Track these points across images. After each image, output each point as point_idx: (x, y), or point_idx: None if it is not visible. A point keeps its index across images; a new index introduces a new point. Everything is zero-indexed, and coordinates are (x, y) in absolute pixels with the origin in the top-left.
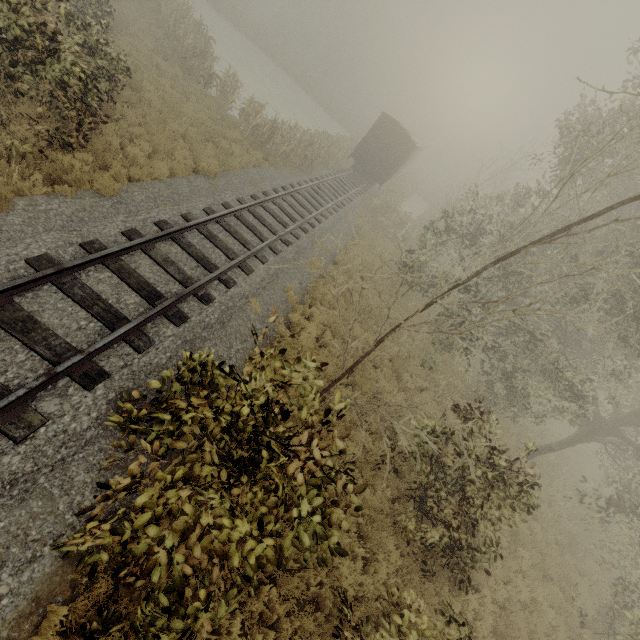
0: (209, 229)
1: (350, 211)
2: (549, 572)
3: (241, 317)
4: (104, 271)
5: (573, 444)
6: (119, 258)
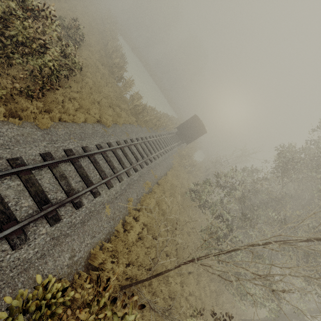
0: (95, 157)
1: (170, 155)
2: None
3: (96, 218)
4: (16, 180)
5: None
6: (31, 171)
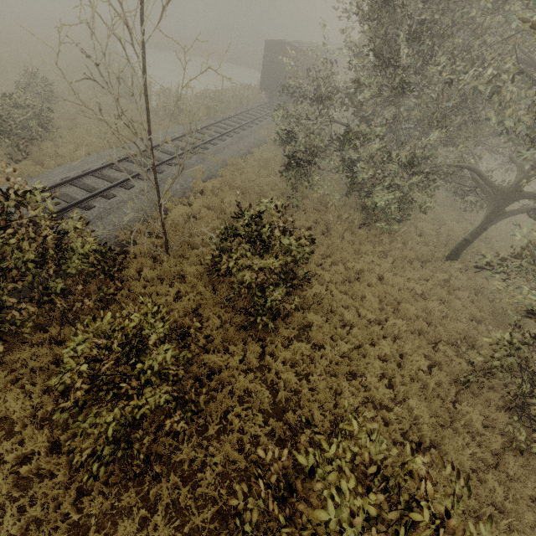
0: (102, 173)
1: (257, 129)
2: (438, 336)
3: (118, 213)
4: None
5: (484, 226)
6: None
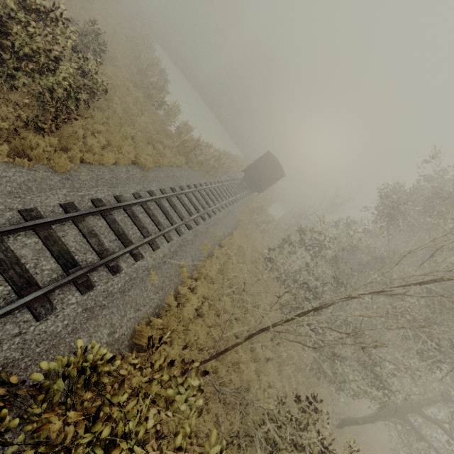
0: (133, 210)
1: (236, 208)
2: None
3: (140, 287)
4: (32, 236)
5: (373, 421)
6: (50, 226)
